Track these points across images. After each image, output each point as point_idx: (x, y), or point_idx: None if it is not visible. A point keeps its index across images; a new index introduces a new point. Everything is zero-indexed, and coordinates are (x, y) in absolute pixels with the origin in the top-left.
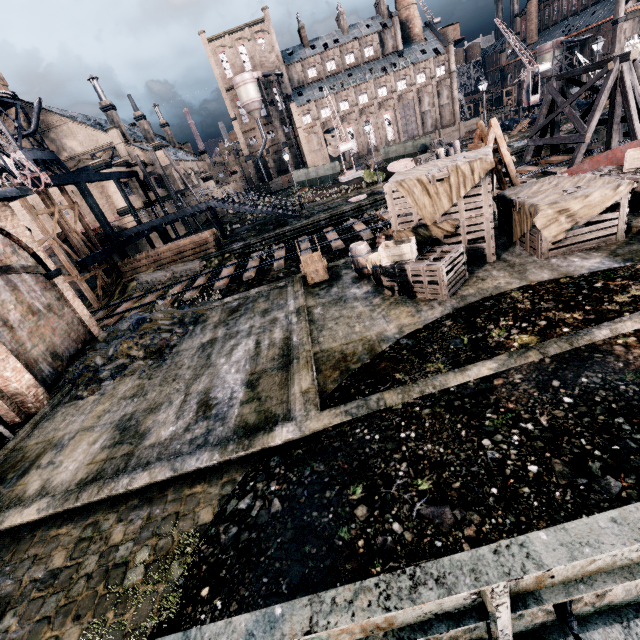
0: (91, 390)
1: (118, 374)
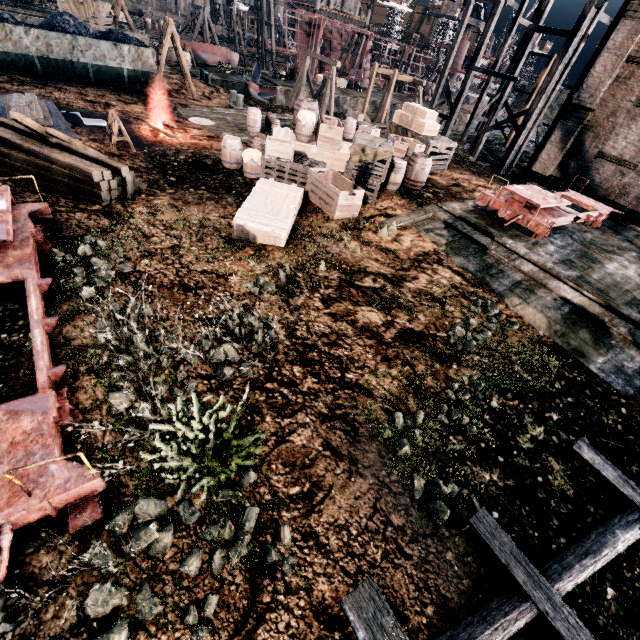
0: None
1: None
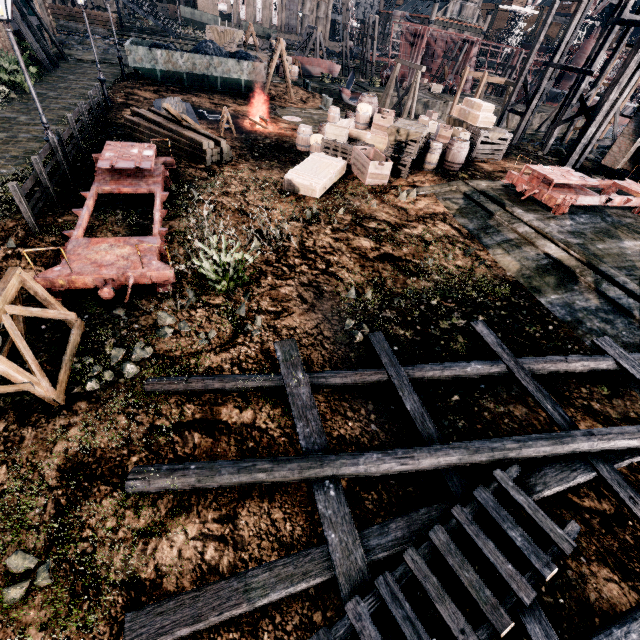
0: (77, 49)
1: (88, 50)
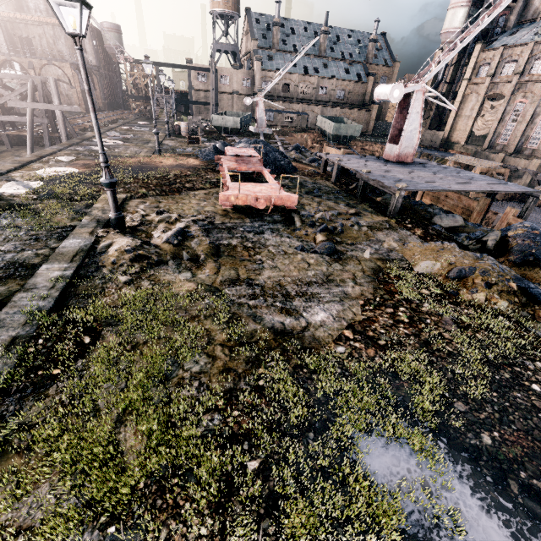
0: None
1: None
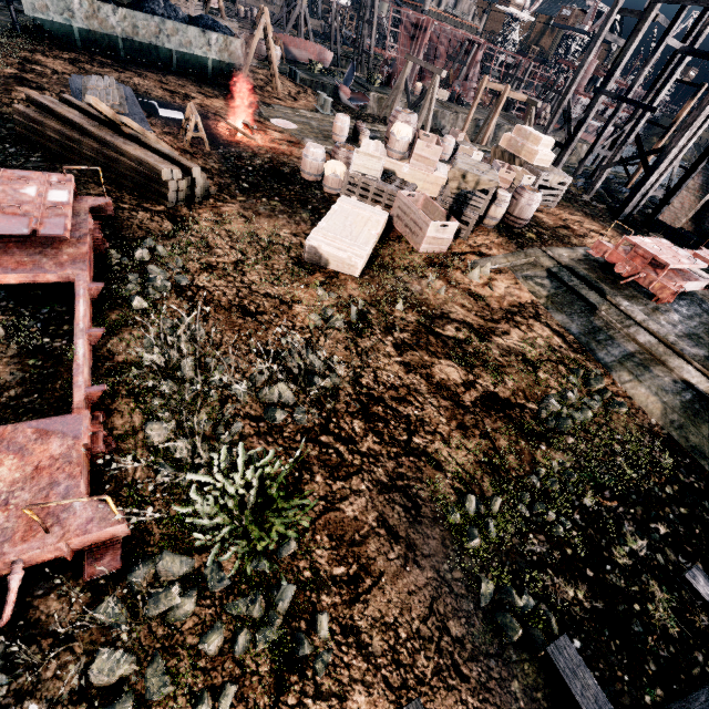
0: None
1: None
